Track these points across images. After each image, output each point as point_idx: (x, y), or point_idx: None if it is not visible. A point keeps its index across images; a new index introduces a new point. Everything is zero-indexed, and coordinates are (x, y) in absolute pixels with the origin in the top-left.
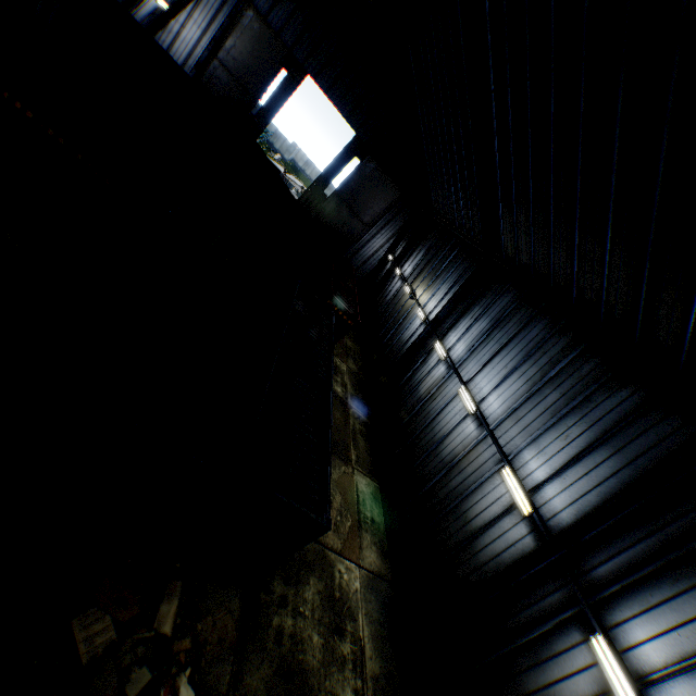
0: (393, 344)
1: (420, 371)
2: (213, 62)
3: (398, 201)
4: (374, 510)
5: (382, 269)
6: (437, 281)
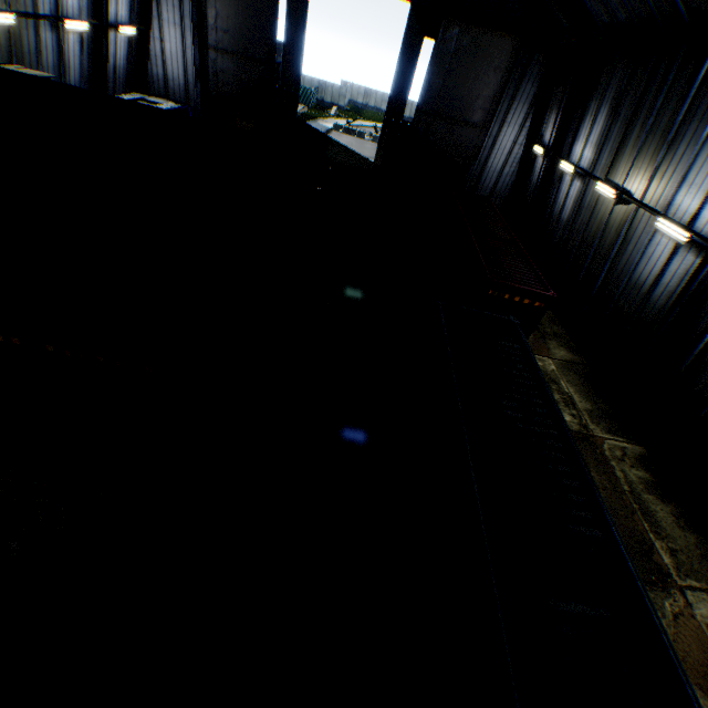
0: (617, 293)
1: None
2: (208, 56)
3: (516, 58)
4: None
5: (528, 173)
6: (676, 149)
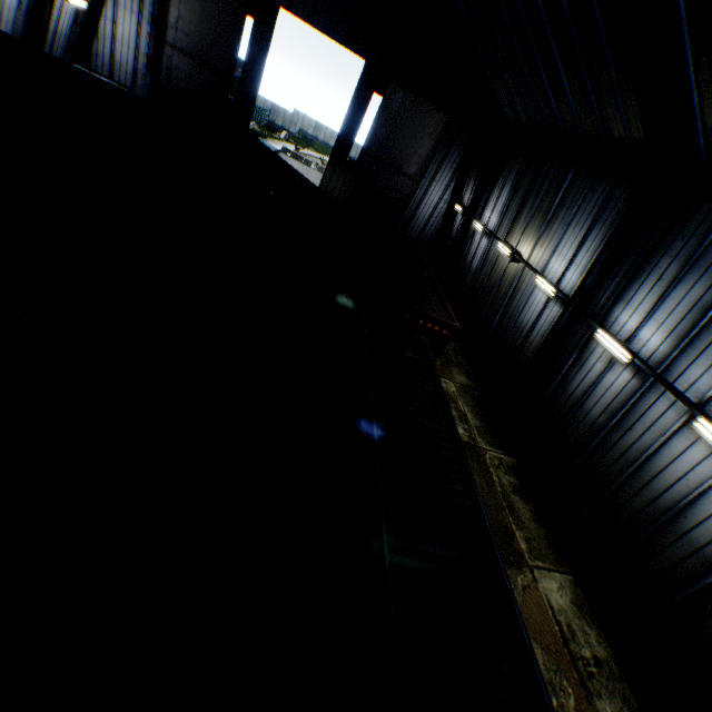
0: (507, 333)
1: (575, 377)
2: (164, 51)
3: (447, 129)
4: (589, 635)
5: (450, 226)
6: (553, 226)
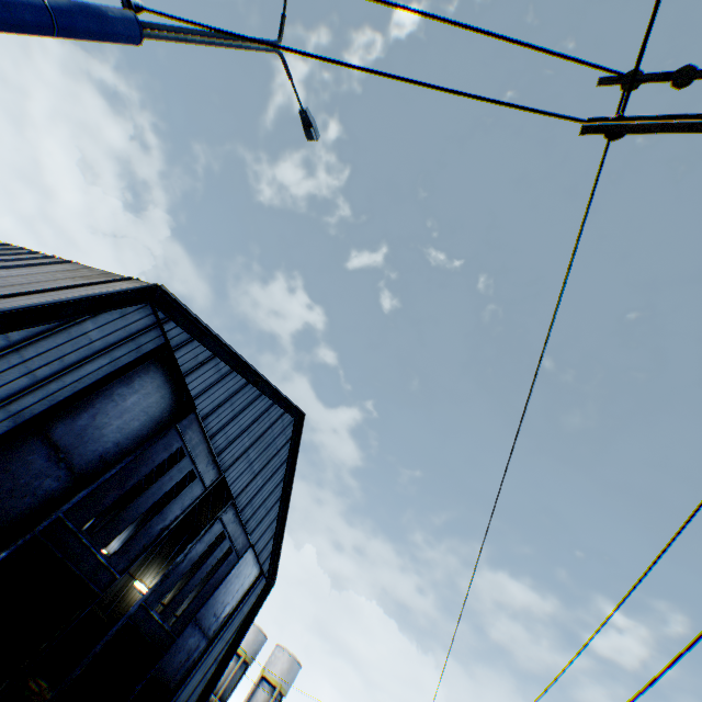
0: None
1: None
2: None
3: None
4: None
5: None
6: None
